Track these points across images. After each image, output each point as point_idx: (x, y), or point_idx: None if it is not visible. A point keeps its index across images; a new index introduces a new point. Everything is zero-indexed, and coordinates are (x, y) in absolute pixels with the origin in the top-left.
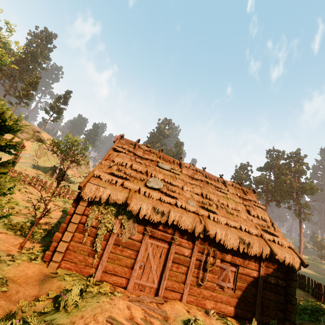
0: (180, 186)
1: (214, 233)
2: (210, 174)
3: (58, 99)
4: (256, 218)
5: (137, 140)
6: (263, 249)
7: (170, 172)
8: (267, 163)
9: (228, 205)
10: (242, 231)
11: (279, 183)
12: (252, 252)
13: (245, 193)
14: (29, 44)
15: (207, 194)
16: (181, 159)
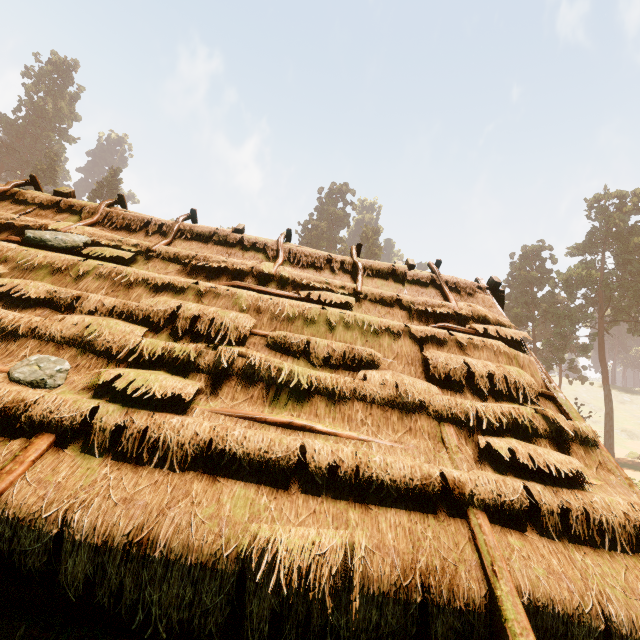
0: (61, 298)
1: (45, 544)
2: (302, 250)
3: (96, 192)
4: (464, 389)
5: (21, 181)
6: (434, 604)
7: (67, 256)
8: (592, 232)
9: (310, 351)
10: (319, 486)
11: (632, 274)
12: (342, 634)
13: (444, 295)
14: (28, 95)
15: (207, 314)
16: (193, 217)
